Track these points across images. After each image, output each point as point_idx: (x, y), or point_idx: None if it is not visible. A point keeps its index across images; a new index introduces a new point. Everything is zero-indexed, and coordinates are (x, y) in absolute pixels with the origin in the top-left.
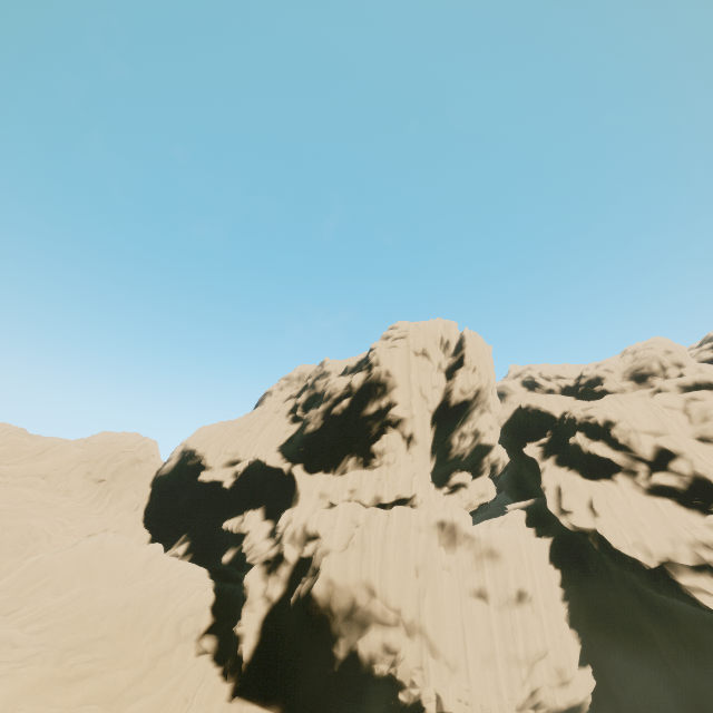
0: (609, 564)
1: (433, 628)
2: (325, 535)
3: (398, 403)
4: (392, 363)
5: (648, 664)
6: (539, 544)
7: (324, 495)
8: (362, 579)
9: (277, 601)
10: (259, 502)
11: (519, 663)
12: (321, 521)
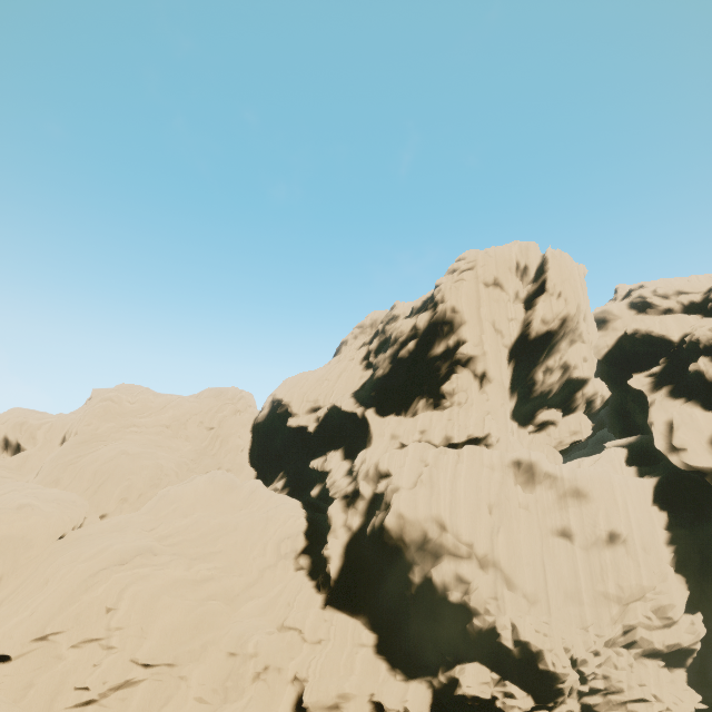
0: None
1: (508, 563)
2: (395, 473)
3: (467, 341)
4: (458, 298)
5: None
6: (639, 484)
7: (395, 436)
8: (432, 515)
9: (357, 530)
10: (338, 444)
11: (609, 603)
12: (391, 461)
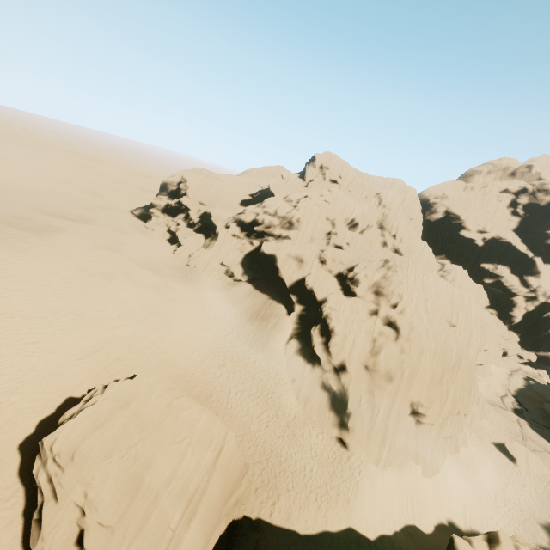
0: None
1: None
2: None
3: None
4: None
5: None
6: None
7: None
8: None
9: (530, 311)
10: (504, 262)
11: None
12: None
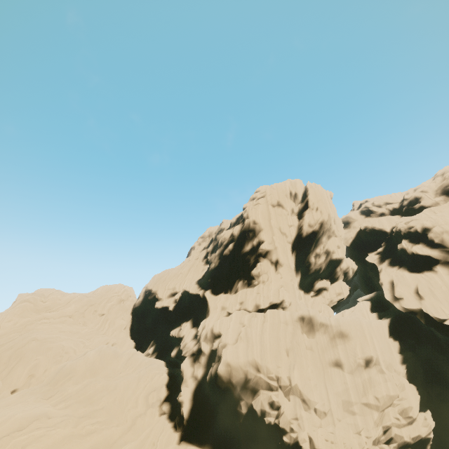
0: (437, 333)
1: (302, 391)
2: (223, 334)
3: (264, 241)
4: (256, 215)
5: None
6: (379, 324)
7: (224, 308)
8: (249, 361)
9: (201, 379)
10: (189, 317)
11: (371, 411)
12: (221, 325)
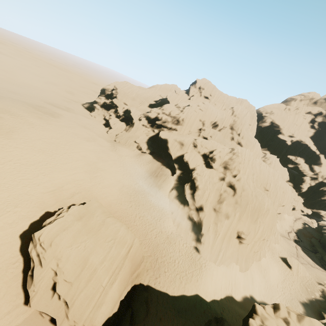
0: None
1: None
2: None
3: None
4: None
5: None
6: None
7: None
8: None
9: (312, 186)
10: (301, 156)
11: None
12: None
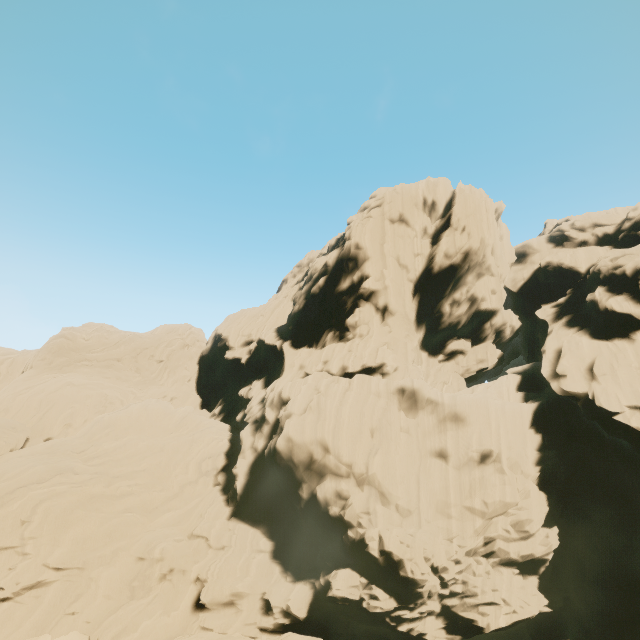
0: (603, 430)
1: (382, 482)
2: (290, 401)
3: (370, 276)
4: (361, 235)
5: (627, 534)
6: (517, 409)
7: (302, 366)
8: (317, 438)
9: (261, 451)
10: (262, 374)
11: (474, 517)
12: (292, 389)
